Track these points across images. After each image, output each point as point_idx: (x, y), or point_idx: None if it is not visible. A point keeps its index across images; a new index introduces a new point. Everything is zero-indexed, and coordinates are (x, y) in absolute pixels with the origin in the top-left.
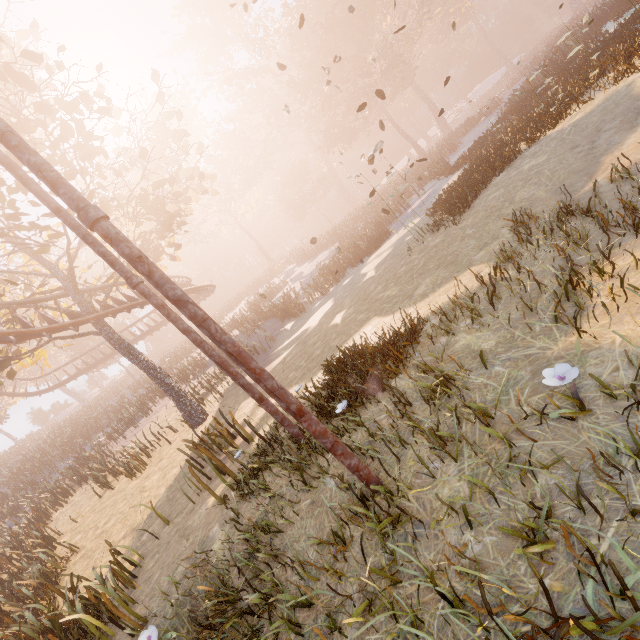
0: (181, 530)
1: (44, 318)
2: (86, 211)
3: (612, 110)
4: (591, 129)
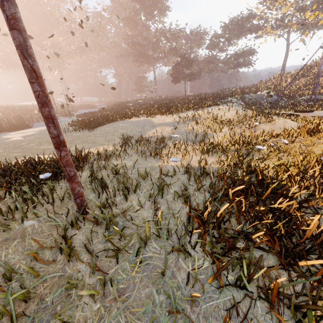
0: None
1: None
2: None
3: (147, 122)
4: (142, 124)
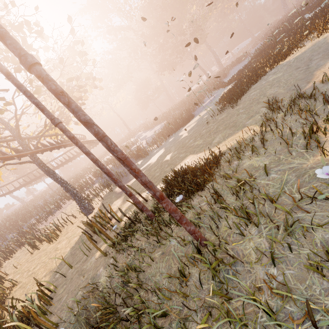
0: (79, 271)
1: (0, 152)
2: (25, 57)
3: (317, 50)
4: (306, 59)
